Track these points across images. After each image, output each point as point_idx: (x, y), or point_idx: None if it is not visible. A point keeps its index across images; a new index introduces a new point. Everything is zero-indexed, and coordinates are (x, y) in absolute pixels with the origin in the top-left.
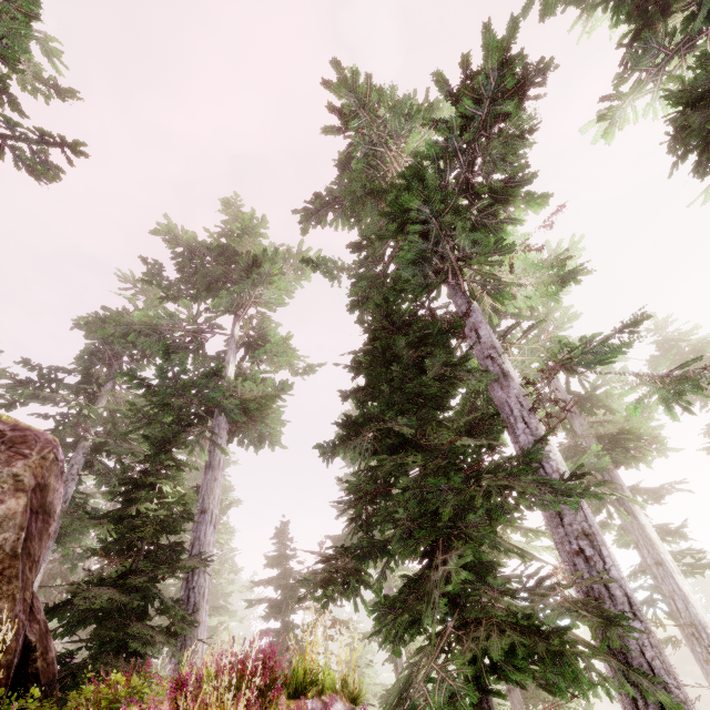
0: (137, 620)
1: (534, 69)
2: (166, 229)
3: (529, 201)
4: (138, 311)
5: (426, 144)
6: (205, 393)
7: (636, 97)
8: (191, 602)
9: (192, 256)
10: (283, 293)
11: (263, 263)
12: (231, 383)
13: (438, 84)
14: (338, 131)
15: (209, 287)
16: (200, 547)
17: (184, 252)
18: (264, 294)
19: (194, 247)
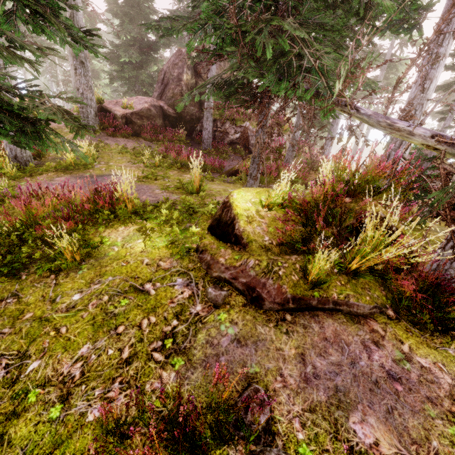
0: None
1: None
2: None
3: None
4: None
5: None
6: None
7: None
8: None
9: None
10: None
11: None
12: None
13: None
14: None
15: None
16: None
17: None
18: None
19: None
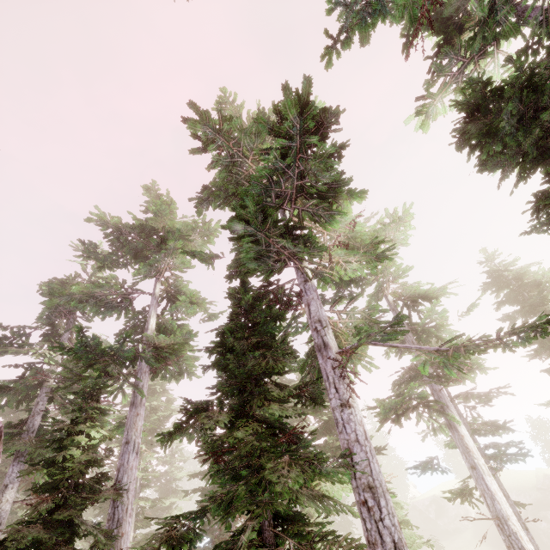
0: (65, 544)
1: (327, 113)
2: (97, 216)
3: (352, 195)
4: (76, 284)
5: (257, 169)
6: (121, 353)
7: (443, 95)
8: (115, 519)
9: (120, 234)
10: (189, 260)
11: (167, 242)
12: (148, 336)
13: (260, 125)
14: (203, 151)
15: (136, 255)
16: (123, 472)
17: (114, 231)
18: (174, 262)
19: (121, 228)
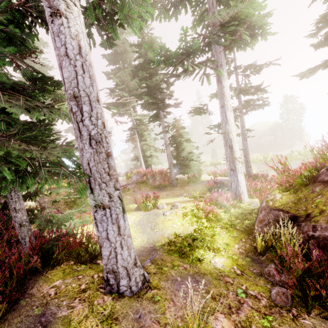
0: None
1: None
2: None
3: None
4: None
5: None
6: None
7: None
8: None
9: None
10: None
11: None
12: None
13: None
14: None
15: None
16: None
17: None
18: None
19: None
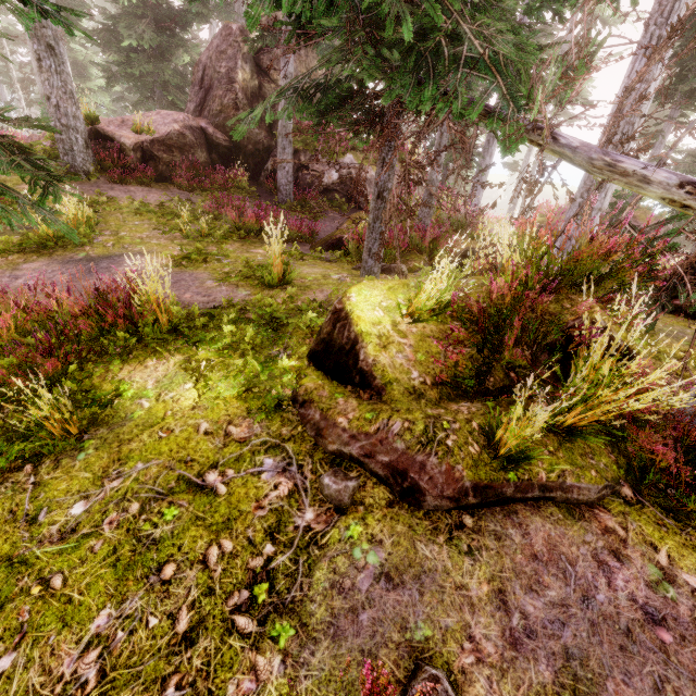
0: None
1: None
2: None
3: None
4: None
5: None
6: None
7: None
8: None
9: None
10: None
11: None
12: None
13: None
14: None
15: None
16: None
17: None
18: None
19: None
